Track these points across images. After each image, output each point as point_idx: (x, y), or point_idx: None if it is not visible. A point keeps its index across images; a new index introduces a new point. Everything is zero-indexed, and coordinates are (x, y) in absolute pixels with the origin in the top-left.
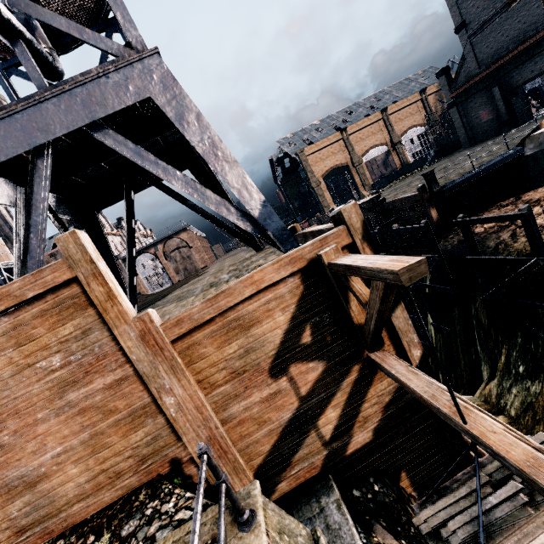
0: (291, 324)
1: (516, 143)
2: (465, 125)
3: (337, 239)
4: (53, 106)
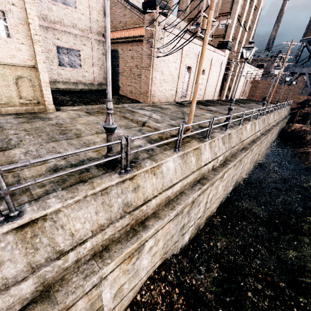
0: (302, 101)
1: None
2: None
3: None
4: (305, 69)
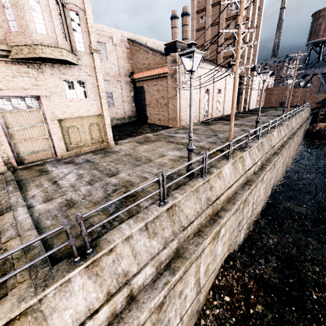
0: (321, 100)
1: None
2: None
3: None
4: (316, 70)
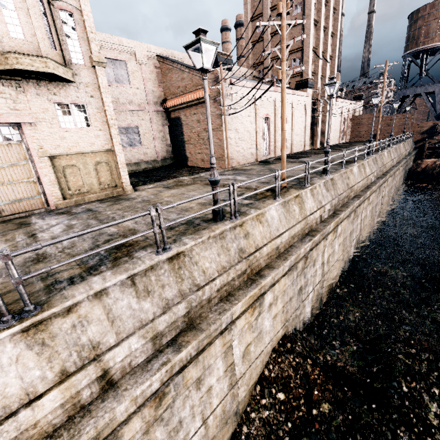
0: (428, 129)
1: None
2: None
3: None
4: (419, 89)
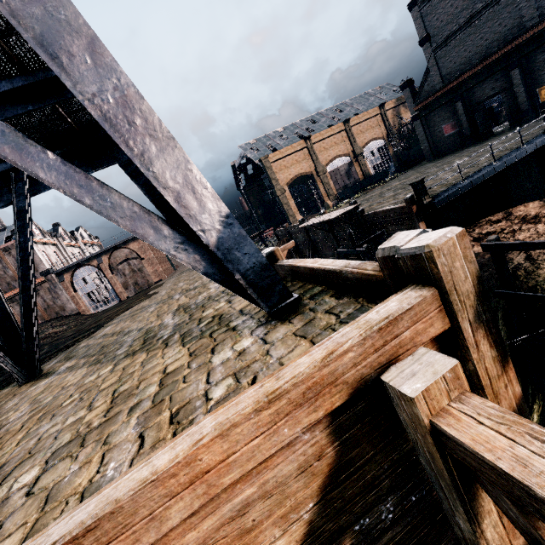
0: None
1: (495, 155)
2: (428, 138)
3: (419, 322)
4: None
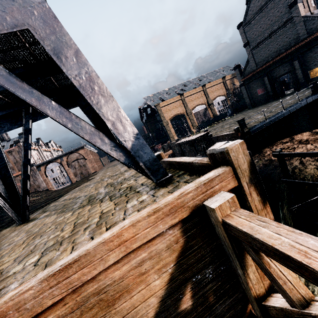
0: (168, 287)
1: (285, 106)
2: (249, 96)
3: (223, 182)
4: None
